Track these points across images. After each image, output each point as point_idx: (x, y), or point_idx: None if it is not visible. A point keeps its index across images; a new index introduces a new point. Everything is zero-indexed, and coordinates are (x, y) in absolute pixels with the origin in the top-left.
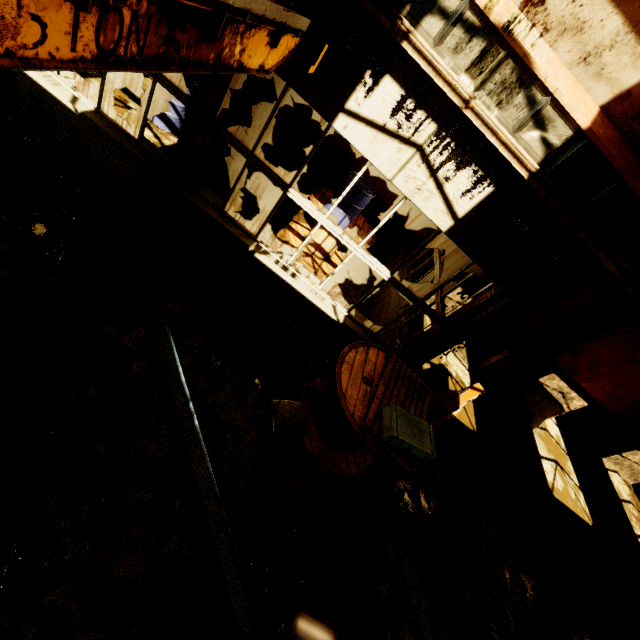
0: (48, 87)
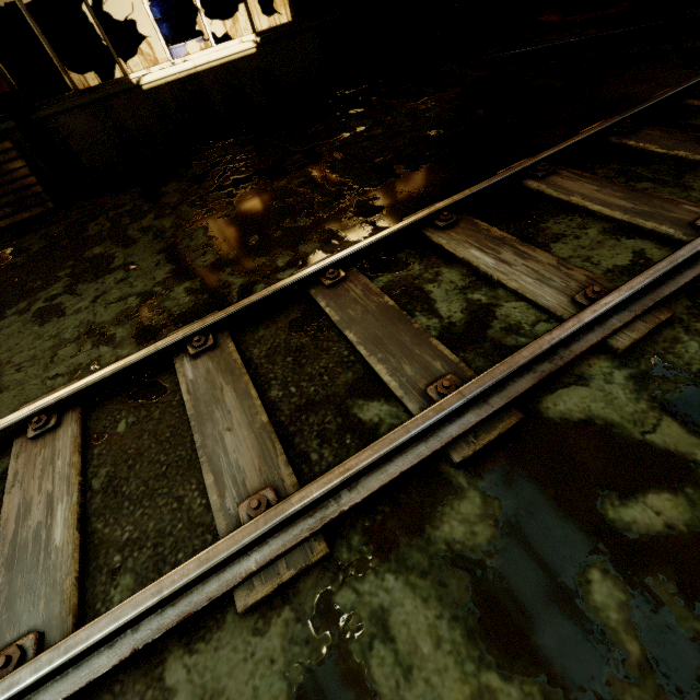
0: (229, 51)
